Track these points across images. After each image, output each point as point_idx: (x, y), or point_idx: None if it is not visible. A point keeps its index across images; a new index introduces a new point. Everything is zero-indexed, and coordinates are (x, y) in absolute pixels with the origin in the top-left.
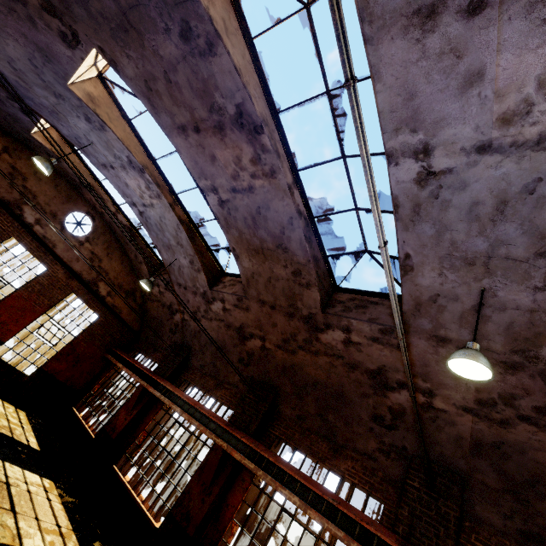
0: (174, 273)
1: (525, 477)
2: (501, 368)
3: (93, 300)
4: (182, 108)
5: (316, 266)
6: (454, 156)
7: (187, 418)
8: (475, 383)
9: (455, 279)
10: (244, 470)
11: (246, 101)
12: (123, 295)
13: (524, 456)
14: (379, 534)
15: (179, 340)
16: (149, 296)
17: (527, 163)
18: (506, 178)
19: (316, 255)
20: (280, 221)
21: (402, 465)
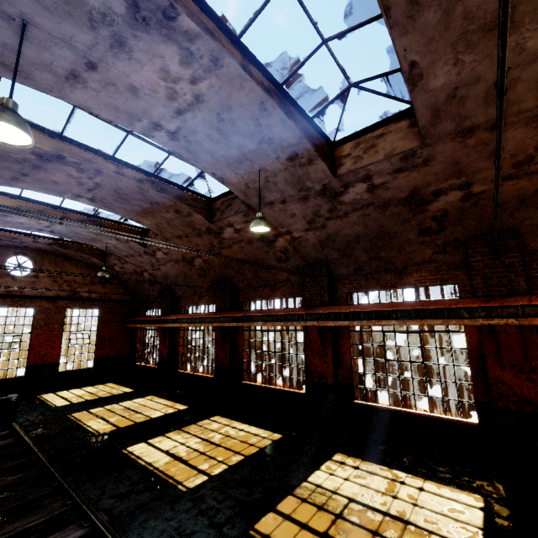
0: (115, 252)
1: (345, 245)
2: (302, 202)
3: (84, 304)
4: (1, 170)
5: (183, 201)
6: (172, 121)
7: (193, 326)
8: (300, 215)
9: (244, 172)
10: (237, 328)
11: (34, 149)
12: (100, 286)
13: (339, 236)
14: (296, 313)
15: (160, 288)
16: (117, 274)
17: (205, 110)
18: (206, 120)
19: (177, 194)
20: (135, 191)
21: (301, 274)
